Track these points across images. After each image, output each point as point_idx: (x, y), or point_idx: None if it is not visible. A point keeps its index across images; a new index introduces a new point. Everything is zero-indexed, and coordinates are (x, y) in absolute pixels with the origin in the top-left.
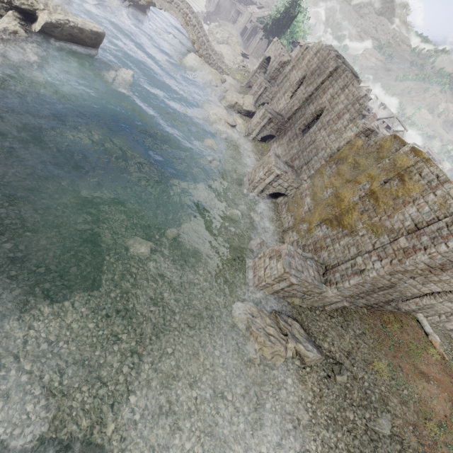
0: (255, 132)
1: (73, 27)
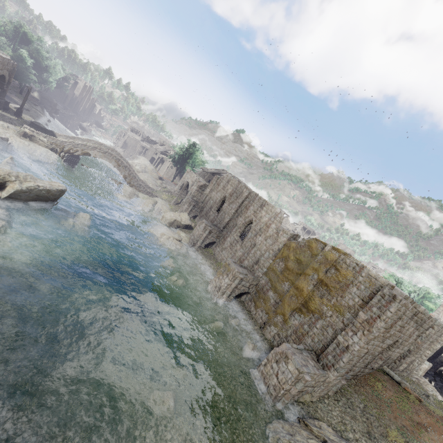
0: (200, 242)
1: (41, 190)
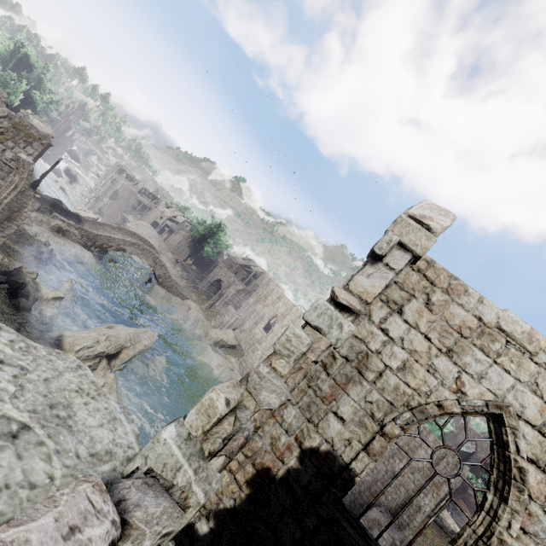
0: None
1: (145, 349)
